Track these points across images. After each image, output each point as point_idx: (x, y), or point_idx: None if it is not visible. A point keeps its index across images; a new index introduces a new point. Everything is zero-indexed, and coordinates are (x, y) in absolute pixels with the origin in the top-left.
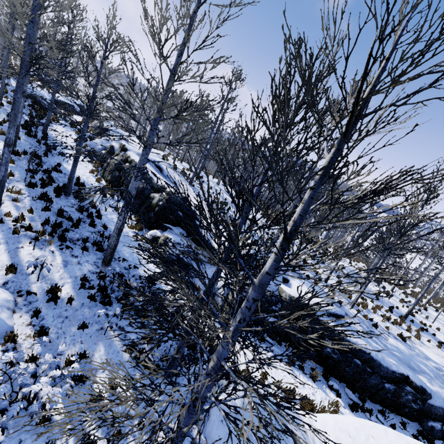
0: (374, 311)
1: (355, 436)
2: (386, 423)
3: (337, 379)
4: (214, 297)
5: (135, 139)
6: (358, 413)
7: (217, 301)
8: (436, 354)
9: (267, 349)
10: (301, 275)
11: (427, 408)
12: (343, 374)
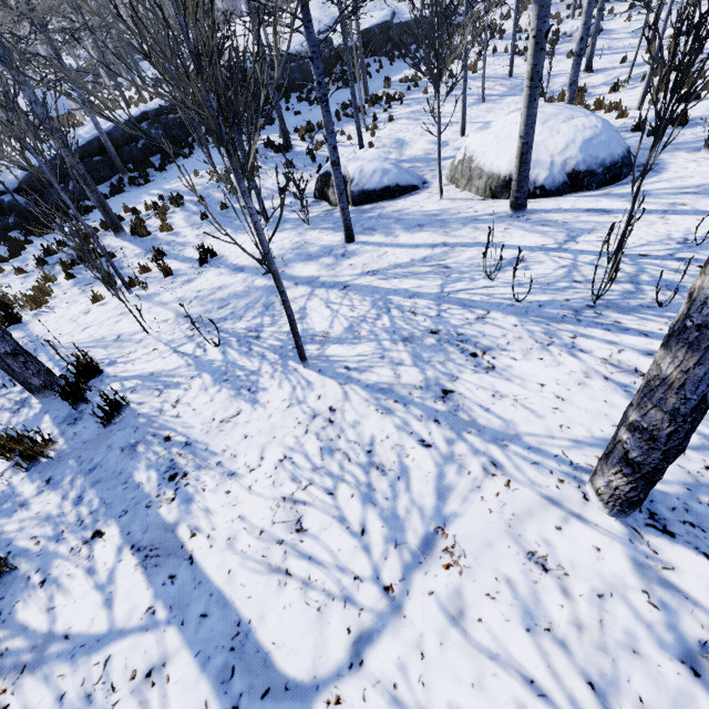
0: None
1: None
2: None
3: None
4: None
5: None
6: None
7: None
8: None
9: None
10: None
11: None
12: None
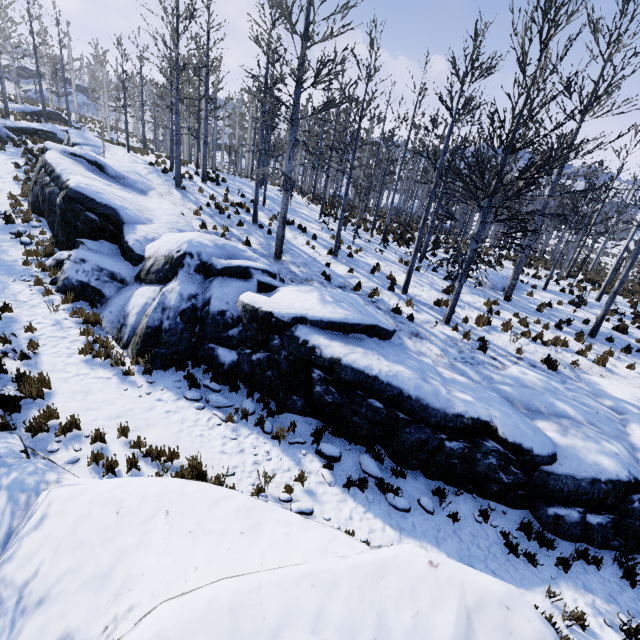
0: (505, 328)
1: (131, 511)
2: (443, 512)
3: (349, 440)
4: (121, 330)
5: (122, 151)
6: (367, 494)
7: (124, 334)
8: (639, 387)
9: (195, 398)
10: (345, 286)
11: (537, 481)
12: (355, 429)
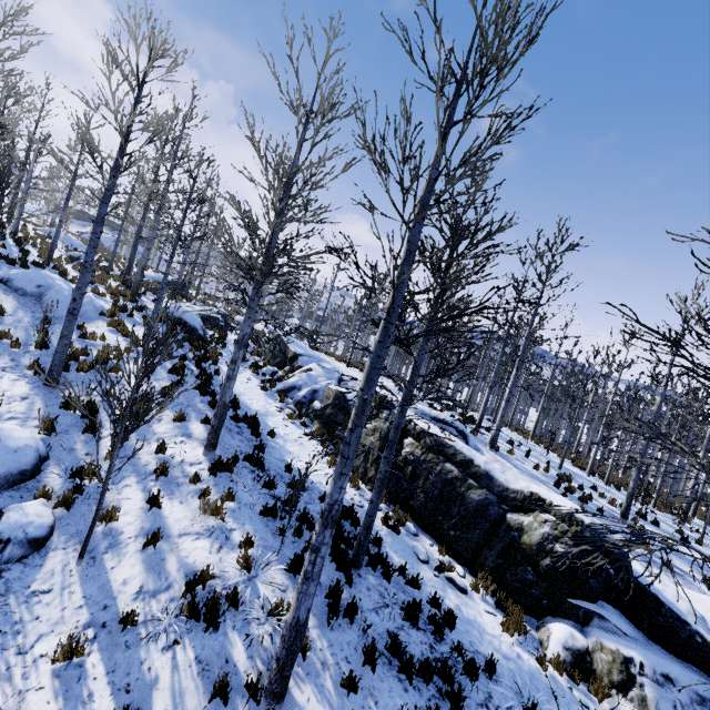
0: None
1: None
2: None
3: None
4: None
5: (338, 363)
6: None
7: None
8: None
9: None
10: None
11: None
12: None
